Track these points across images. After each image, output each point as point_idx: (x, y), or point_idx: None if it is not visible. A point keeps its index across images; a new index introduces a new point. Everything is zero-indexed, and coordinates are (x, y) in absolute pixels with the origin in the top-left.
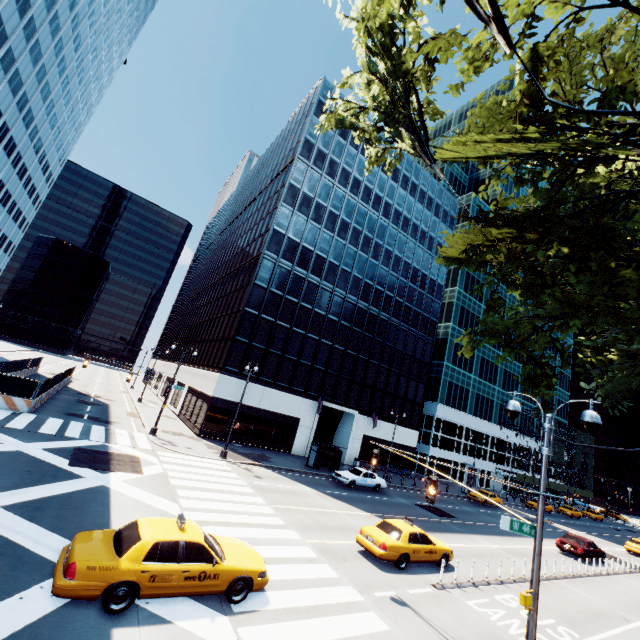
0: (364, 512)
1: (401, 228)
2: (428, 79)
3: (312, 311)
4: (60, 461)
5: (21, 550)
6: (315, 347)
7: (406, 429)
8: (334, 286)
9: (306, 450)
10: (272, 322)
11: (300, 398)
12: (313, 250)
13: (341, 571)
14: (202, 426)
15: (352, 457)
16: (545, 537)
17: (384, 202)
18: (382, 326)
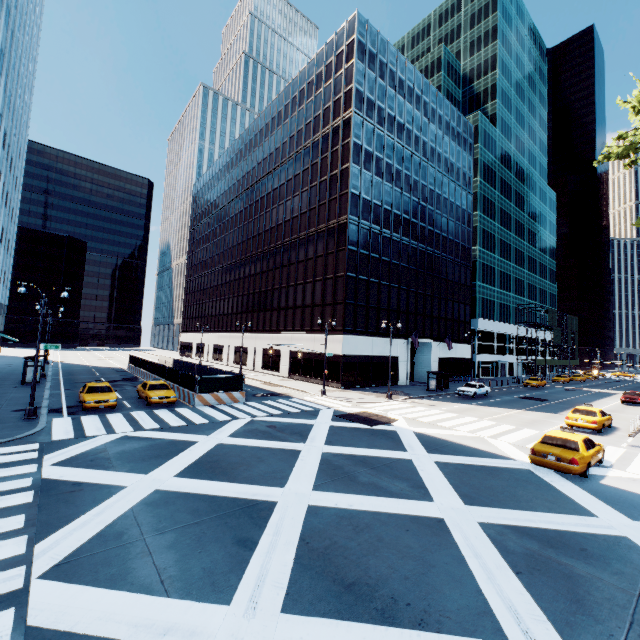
0: (517, 410)
1: (436, 165)
2: None
3: (390, 263)
4: (360, 425)
5: (493, 467)
6: (397, 294)
7: (463, 345)
8: (401, 235)
9: (407, 380)
10: (366, 281)
11: (396, 340)
12: (381, 205)
13: None
14: (341, 380)
15: None
16: (600, 398)
17: (421, 141)
18: (436, 263)
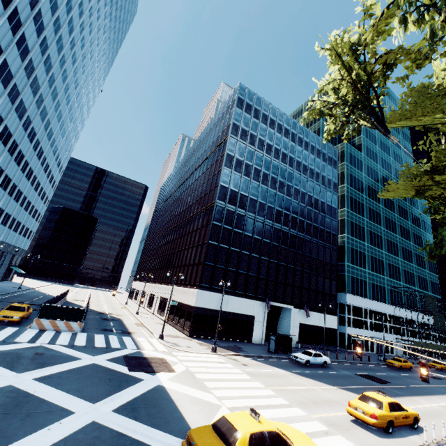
0: (330, 386)
1: (302, 172)
2: (384, 80)
3: (252, 237)
4: (122, 368)
5: None
6: (257, 263)
7: (328, 315)
8: (264, 218)
9: (262, 339)
10: (227, 249)
11: (252, 301)
12: (247, 195)
13: (352, 440)
14: (190, 329)
15: (294, 341)
16: None
17: (288, 157)
18: (300, 242)
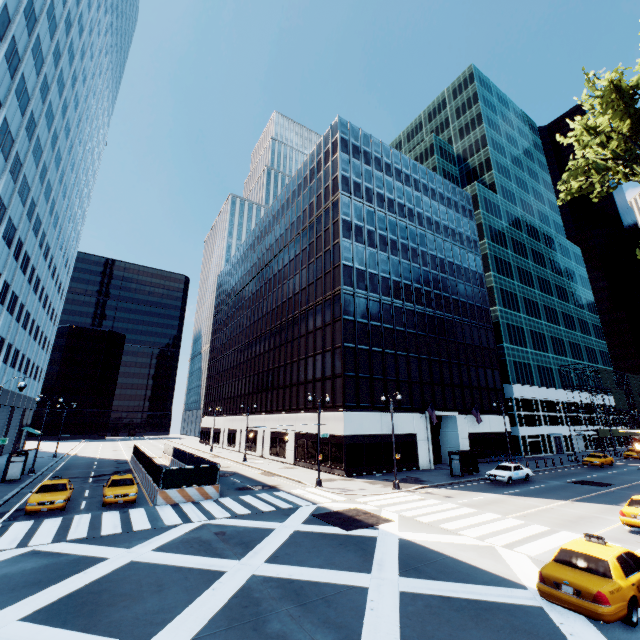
0: (561, 501)
1: (435, 232)
2: None
3: (394, 330)
4: (334, 529)
5: (486, 603)
6: (406, 363)
7: (498, 416)
8: (403, 301)
9: (430, 462)
10: (367, 350)
11: (410, 414)
12: (377, 273)
13: None
14: (345, 466)
15: None
16: None
17: (416, 213)
18: (449, 326)
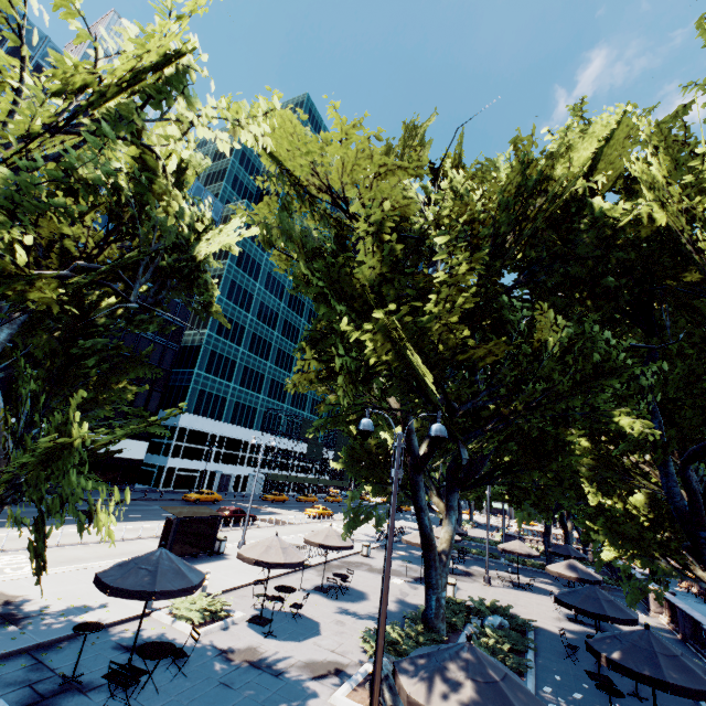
0: None
1: None
2: None
3: None
4: None
5: None
6: None
7: (130, 441)
8: None
9: None
10: None
11: None
12: None
13: None
14: None
15: None
16: None
17: None
18: None
